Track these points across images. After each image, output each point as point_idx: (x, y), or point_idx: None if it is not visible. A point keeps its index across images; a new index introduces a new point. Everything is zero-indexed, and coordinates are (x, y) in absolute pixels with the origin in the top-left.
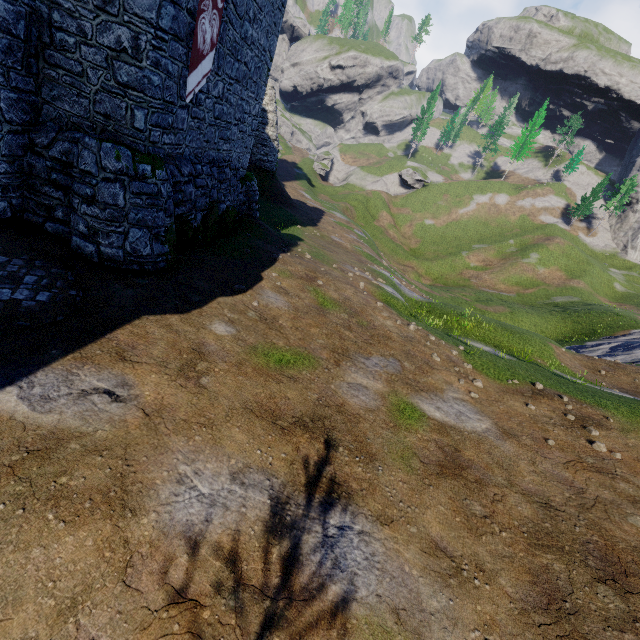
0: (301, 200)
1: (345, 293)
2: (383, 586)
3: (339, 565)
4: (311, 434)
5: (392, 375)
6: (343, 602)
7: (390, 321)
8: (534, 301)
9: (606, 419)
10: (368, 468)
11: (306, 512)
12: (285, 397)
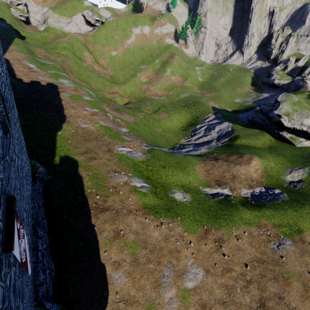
0: (34, 79)
1: (133, 228)
2: None
3: None
4: None
5: (173, 277)
6: None
7: (156, 231)
8: (174, 99)
9: (223, 236)
10: None
11: None
12: None
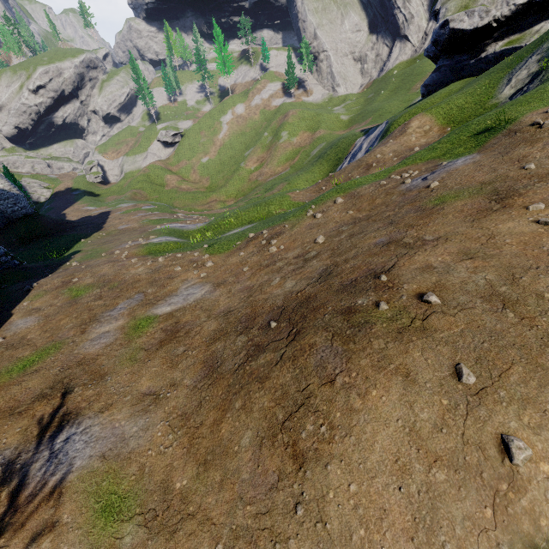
0: (85, 216)
1: (101, 272)
2: (96, 448)
3: (62, 462)
4: (49, 398)
5: (134, 307)
6: (61, 480)
7: (142, 267)
8: (302, 164)
9: (285, 227)
10: (98, 385)
11: (36, 451)
12: (26, 389)
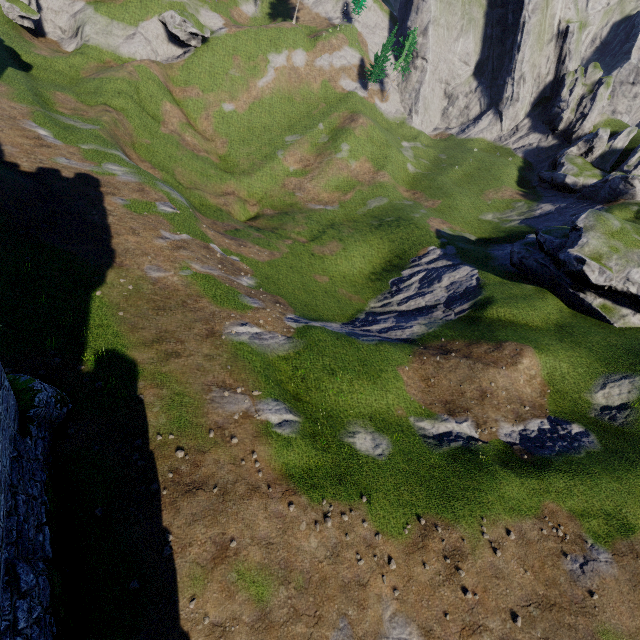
0: (46, 164)
1: (261, 531)
2: None
3: None
4: None
5: None
6: None
7: (312, 536)
8: (355, 211)
9: (463, 542)
10: None
11: None
12: None
